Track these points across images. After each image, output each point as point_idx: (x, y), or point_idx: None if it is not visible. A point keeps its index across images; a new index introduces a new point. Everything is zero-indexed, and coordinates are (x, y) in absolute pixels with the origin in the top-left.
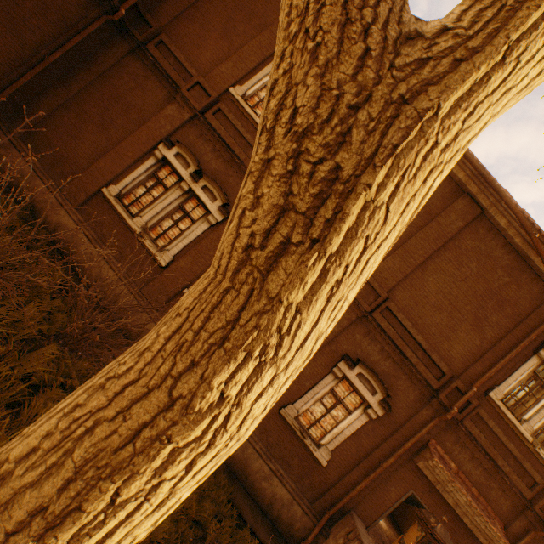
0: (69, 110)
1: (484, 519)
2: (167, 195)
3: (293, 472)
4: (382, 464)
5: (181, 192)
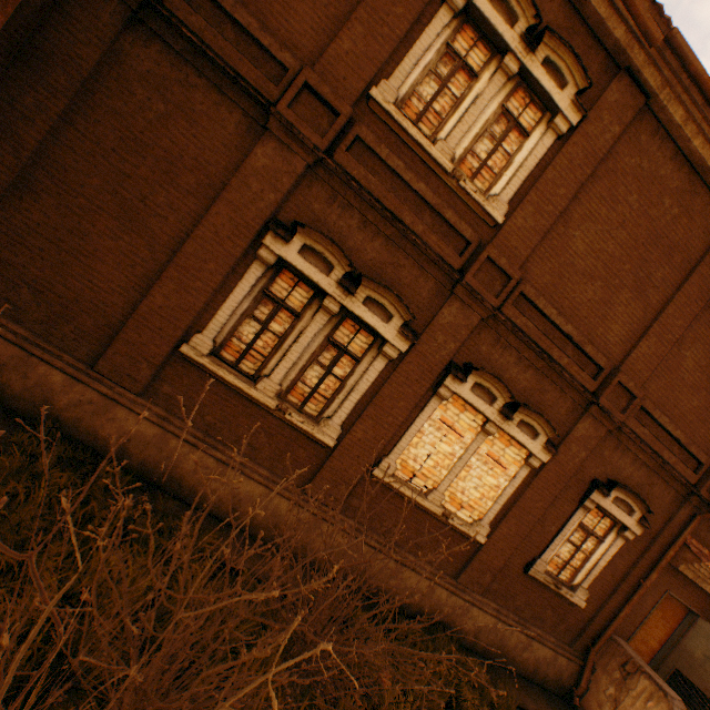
0: (33, 193)
1: None
2: (302, 327)
3: (547, 624)
4: (643, 583)
5: (326, 316)
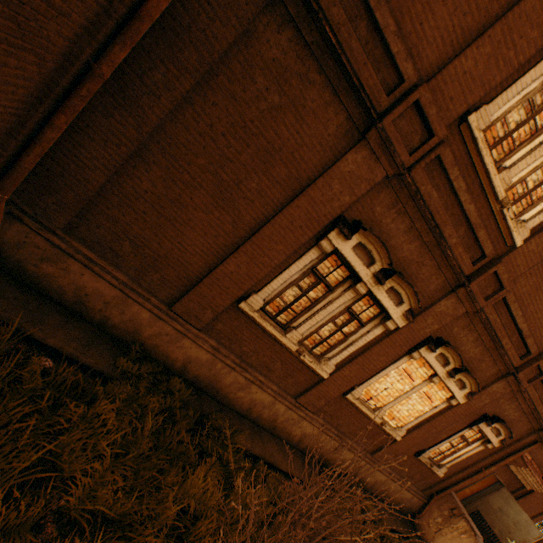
0: (145, 163)
1: (539, 485)
2: (331, 298)
3: (414, 480)
4: (484, 470)
5: (353, 294)
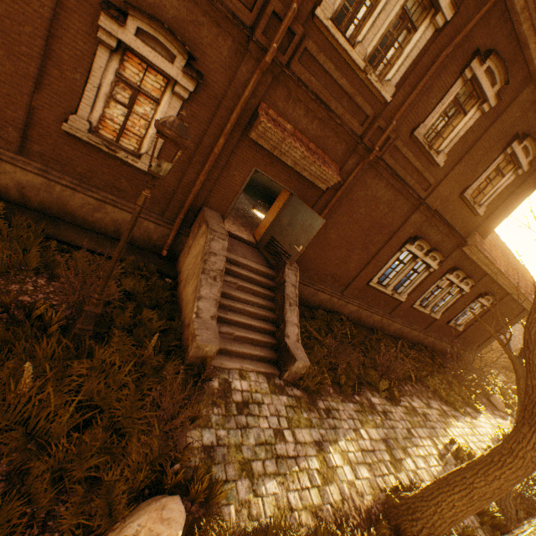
0: None
1: (318, 166)
2: None
3: (129, 195)
4: (214, 151)
5: None
